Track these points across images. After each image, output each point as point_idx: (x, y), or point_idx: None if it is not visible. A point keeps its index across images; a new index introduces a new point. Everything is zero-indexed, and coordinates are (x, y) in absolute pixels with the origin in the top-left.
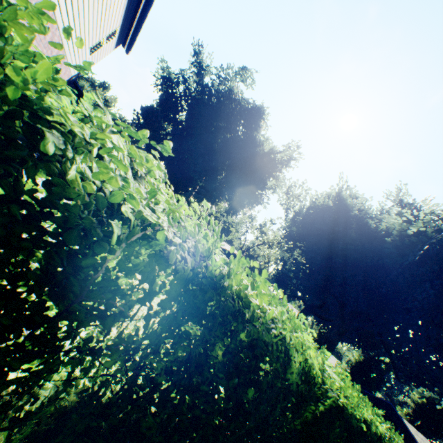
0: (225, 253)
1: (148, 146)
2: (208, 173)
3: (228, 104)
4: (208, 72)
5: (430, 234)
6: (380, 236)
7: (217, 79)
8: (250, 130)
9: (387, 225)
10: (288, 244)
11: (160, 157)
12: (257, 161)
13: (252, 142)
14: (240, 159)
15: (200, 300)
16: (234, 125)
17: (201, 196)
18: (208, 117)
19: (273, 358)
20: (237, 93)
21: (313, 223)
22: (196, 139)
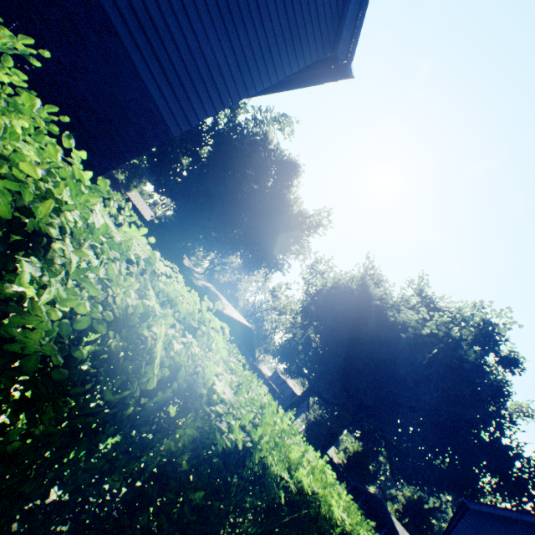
0: (232, 322)
1: (158, 179)
2: (224, 223)
3: (261, 151)
4: (244, 110)
5: (441, 338)
6: (396, 329)
7: (253, 120)
8: (281, 186)
9: (404, 320)
10: (304, 320)
11: (170, 194)
12: (283, 221)
13: (281, 200)
14: (265, 215)
15: (292, 495)
16: (264, 176)
17: (211, 246)
18: (235, 160)
19: (312, 509)
20: (272, 141)
21: (333, 305)
22: (219, 184)
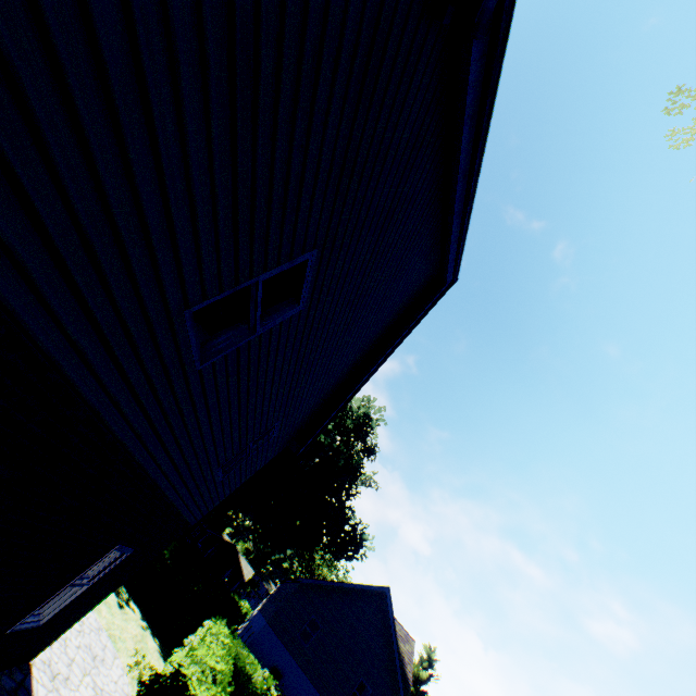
0: None
1: None
2: None
3: None
4: None
5: (326, 446)
6: None
7: None
8: None
9: None
10: None
11: None
12: None
13: None
14: None
15: None
16: None
17: None
18: None
19: None
20: None
21: None
22: None
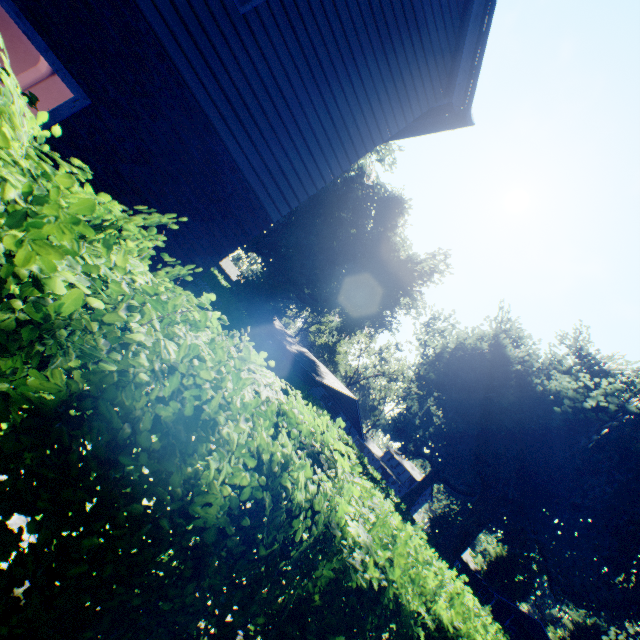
0: (334, 393)
1: None
2: (318, 277)
3: (357, 189)
4: None
5: (613, 413)
6: (547, 402)
7: None
8: (384, 228)
9: (557, 388)
10: (421, 390)
11: (256, 249)
12: (388, 270)
13: (384, 245)
14: (366, 265)
15: (430, 630)
16: (363, 219)
17: (303, 304)
18: (327, 203)
19: None
20: (370, 175)
21: (458, 371)
22: (310, 233)
